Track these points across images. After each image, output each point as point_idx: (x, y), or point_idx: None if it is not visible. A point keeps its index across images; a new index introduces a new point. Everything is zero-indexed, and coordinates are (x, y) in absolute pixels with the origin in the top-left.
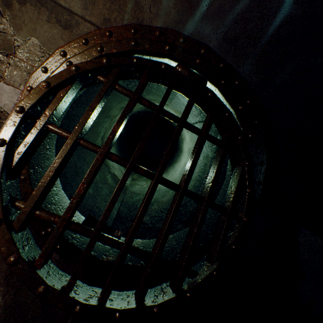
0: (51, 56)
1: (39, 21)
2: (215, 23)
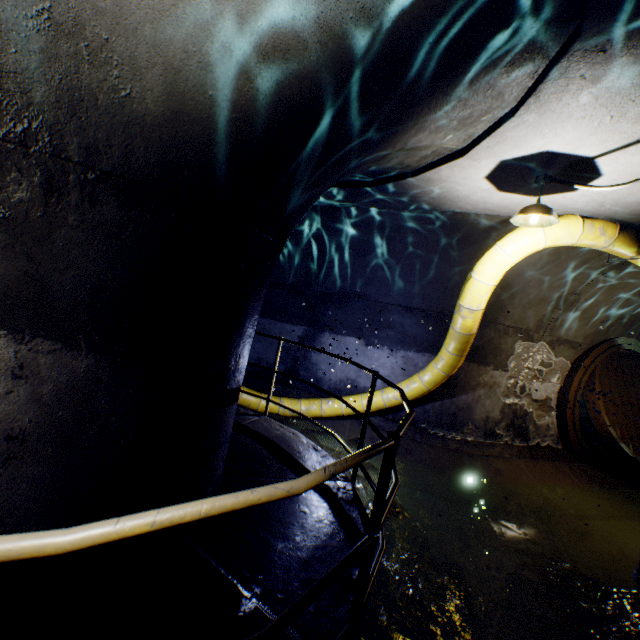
0: (580, 366)
1: (563, 350)
2: (636, 331)
